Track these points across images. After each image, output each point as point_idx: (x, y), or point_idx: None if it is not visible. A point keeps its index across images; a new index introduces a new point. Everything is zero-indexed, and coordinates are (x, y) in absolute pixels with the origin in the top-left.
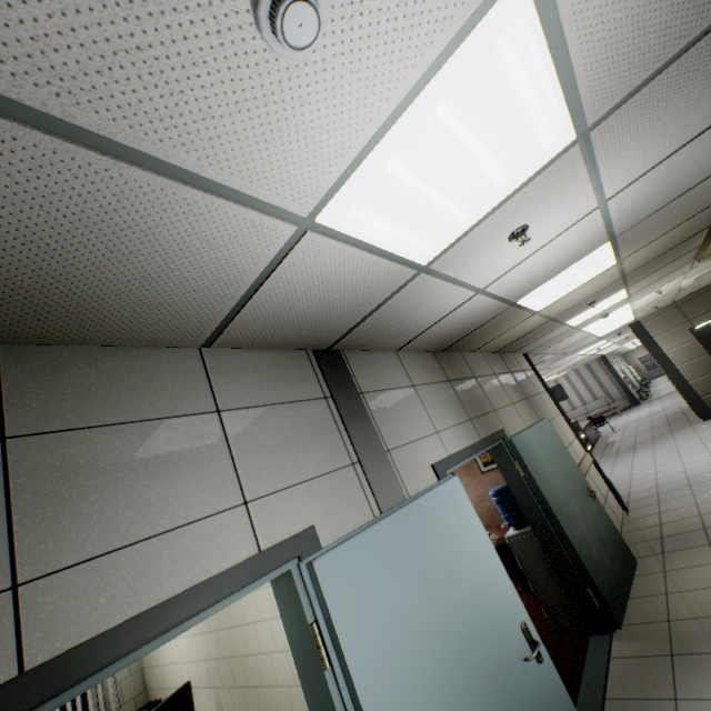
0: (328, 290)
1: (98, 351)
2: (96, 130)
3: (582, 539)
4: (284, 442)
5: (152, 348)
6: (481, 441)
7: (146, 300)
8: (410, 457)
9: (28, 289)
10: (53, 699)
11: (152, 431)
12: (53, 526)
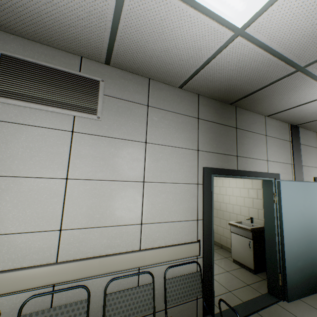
0: None
1: (248, 112)
2: (315, 74)
3: None
4: (277, 150)
5: (256, 113)
6: None
7: (273, 103)
8: (307, 171)
9: (258, 98)
10: (240, 176)
11: (254, 135)
12: (241, 148)
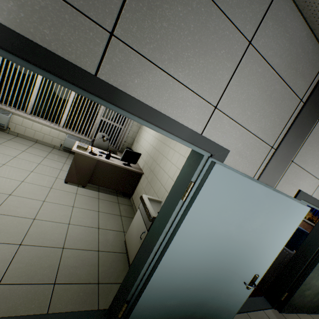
0: None
1: None
2: None
3: (311, 284)
4: (258, 99)
5: None
6: None
7: None
8: (296, 175)
9: None
10: (99, 99)
11: (213, 16)
12: (140, 20)
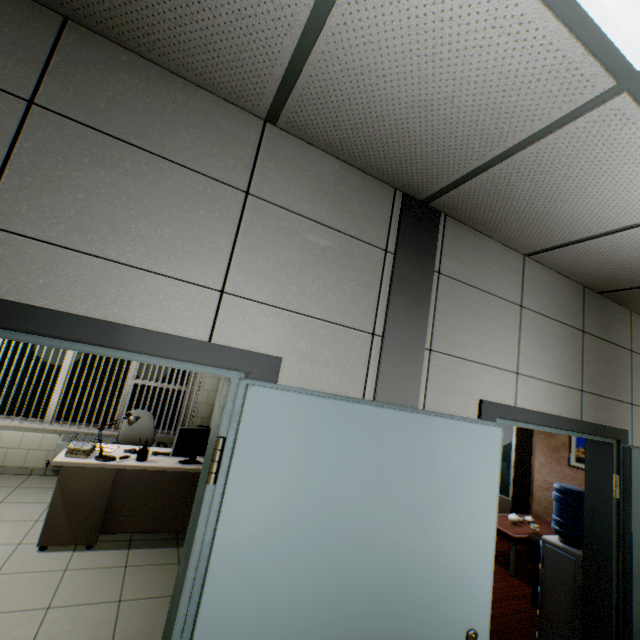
0: (433, 70)
1: (156, 72)
2: None
3: None
4: (303, 264)
5: (213, 96)
6: (578, 422)
7: None
8: (456, 374)
9: None
10: None
11: (167, 172)
12: (34, 197)
